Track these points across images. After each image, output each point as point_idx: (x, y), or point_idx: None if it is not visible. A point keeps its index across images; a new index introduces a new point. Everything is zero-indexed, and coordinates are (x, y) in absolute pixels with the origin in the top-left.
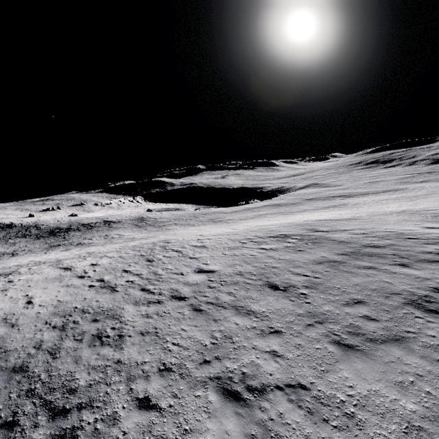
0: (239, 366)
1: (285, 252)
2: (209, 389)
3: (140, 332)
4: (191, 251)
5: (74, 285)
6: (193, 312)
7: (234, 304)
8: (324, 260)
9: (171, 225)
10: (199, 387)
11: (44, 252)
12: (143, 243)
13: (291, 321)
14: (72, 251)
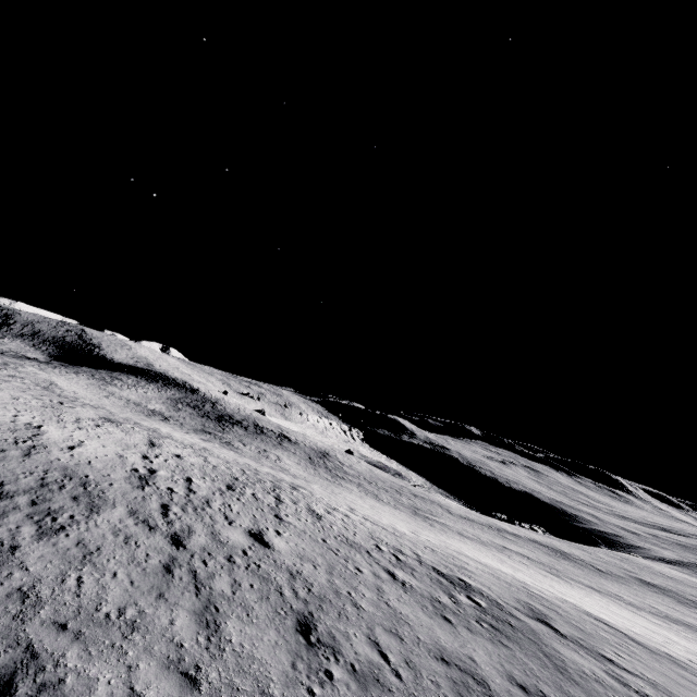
0: (74, 667)
1: (417, 601)
2: (6, 655)
3: (82, 540)
4: (292, 509)
5: (126, 459)
6: (160, 567)
7: (215, 600)
8: (462, 665)
9: (352, 483)
10: (4, 642)
11: (187, 431)
12: (270, 473)
13: (237, 688)
14: (207, 443)
